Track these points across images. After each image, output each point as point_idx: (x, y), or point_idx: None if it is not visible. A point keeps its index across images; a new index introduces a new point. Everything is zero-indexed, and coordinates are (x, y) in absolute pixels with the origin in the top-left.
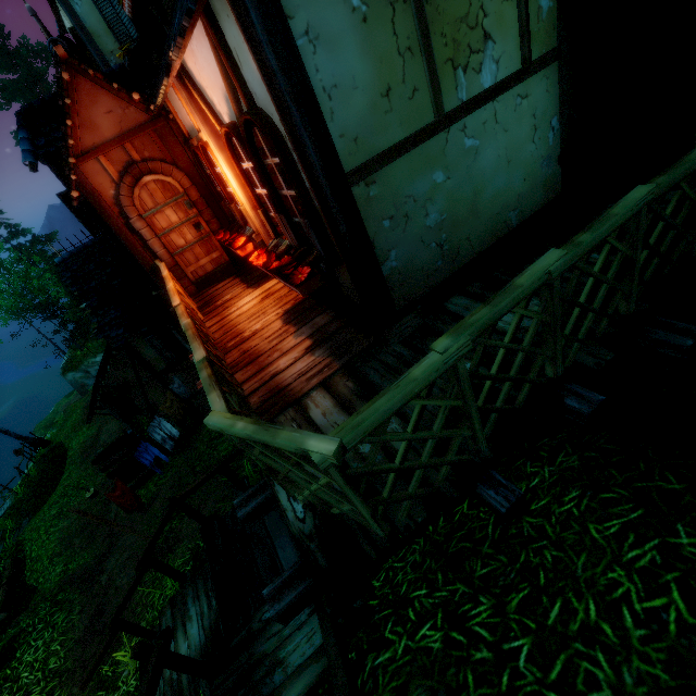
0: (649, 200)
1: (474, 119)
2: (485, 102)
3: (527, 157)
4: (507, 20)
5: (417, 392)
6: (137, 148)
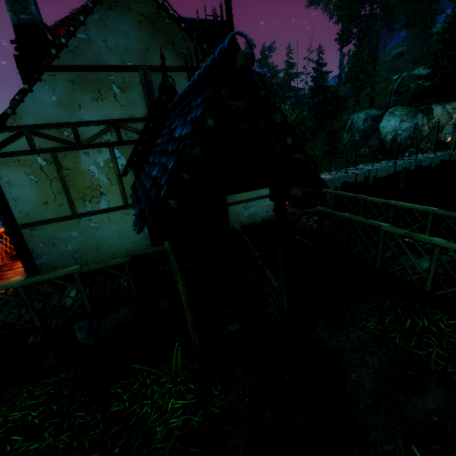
0: (78, 271)
1: (96, 217)
2: (100, 213)
3: (132, 235)
4: (114, 190)
5: None
6: None
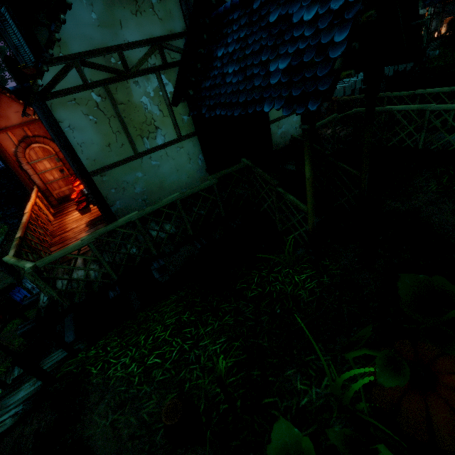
0: (179, 198)
1: (155, 154)
2: (159, 149)
3: (188, 169)
4: (167, 122)
5: (70, 252)
6: (31, 130)
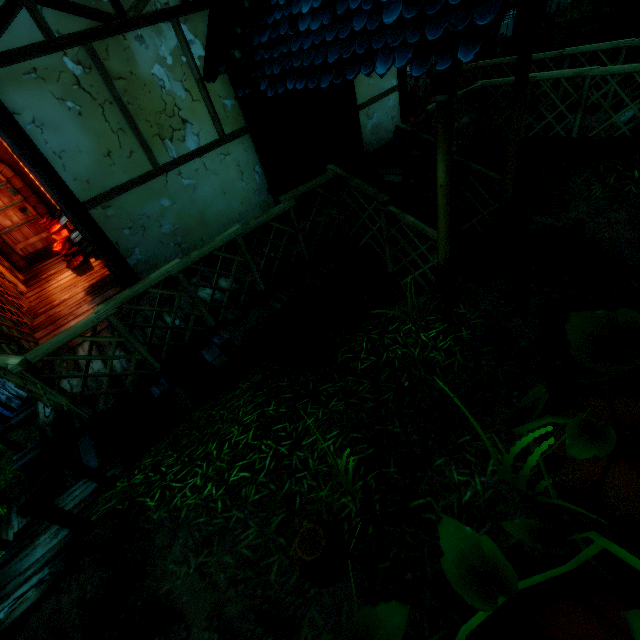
0: (241, 233)
1: (187, 168)
2: (192, 159)
3: (241, 189)
4: (199, 112)
5: (80, 333)
6: None
